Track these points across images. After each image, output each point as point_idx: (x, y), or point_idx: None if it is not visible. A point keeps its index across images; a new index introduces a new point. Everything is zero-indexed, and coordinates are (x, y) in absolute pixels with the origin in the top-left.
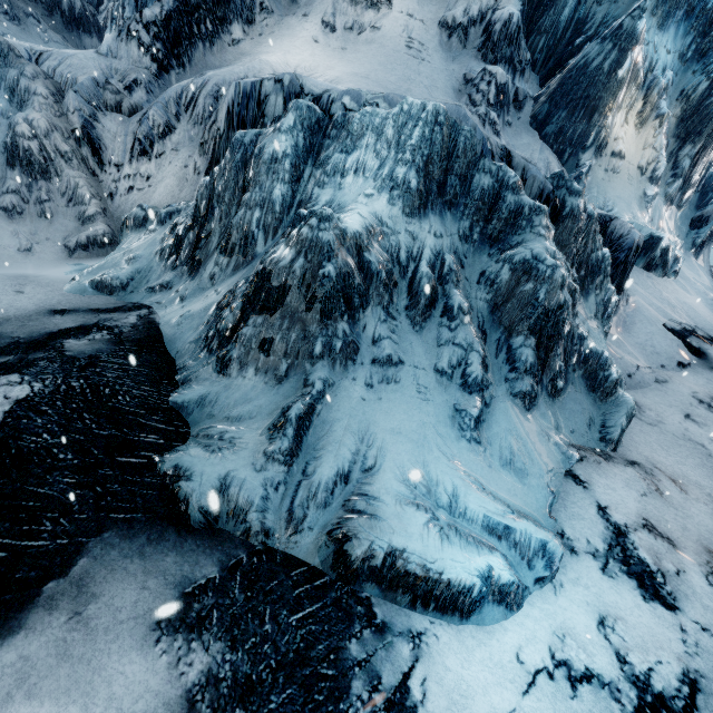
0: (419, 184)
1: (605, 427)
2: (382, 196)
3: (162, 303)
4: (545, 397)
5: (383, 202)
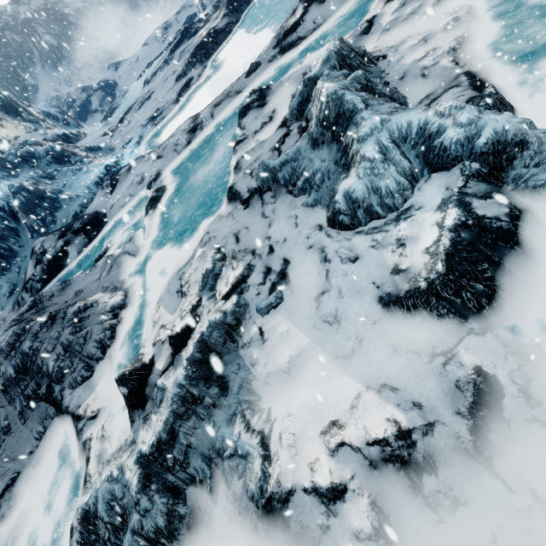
0: (5, 172)
1: (109, 150)
2: (6, 183)
3: (26, 266)
4: (94, 159)
5: (9, 183)
